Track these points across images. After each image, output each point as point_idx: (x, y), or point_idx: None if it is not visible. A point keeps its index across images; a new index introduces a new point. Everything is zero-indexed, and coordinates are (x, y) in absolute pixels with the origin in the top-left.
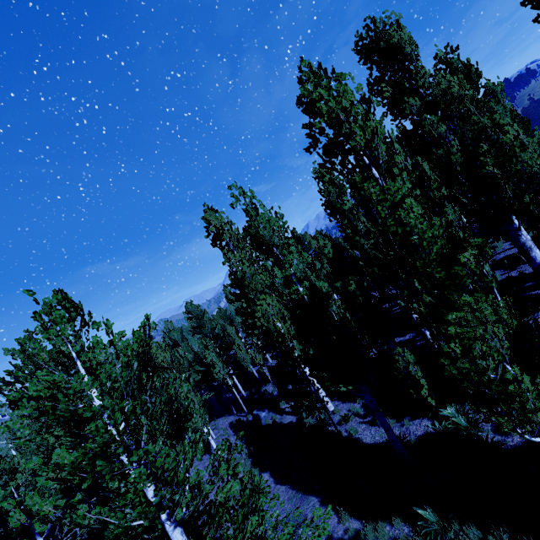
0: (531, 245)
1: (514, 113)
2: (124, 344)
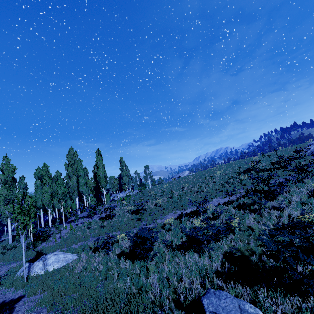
0: (77, 205)
1: None
2: None
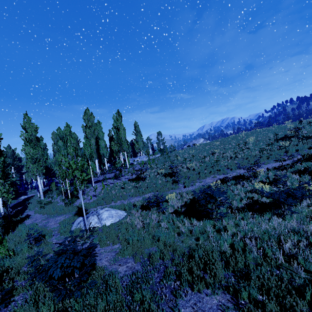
0: (97, 167)
1: (118, 138)
2: (1, 156)
